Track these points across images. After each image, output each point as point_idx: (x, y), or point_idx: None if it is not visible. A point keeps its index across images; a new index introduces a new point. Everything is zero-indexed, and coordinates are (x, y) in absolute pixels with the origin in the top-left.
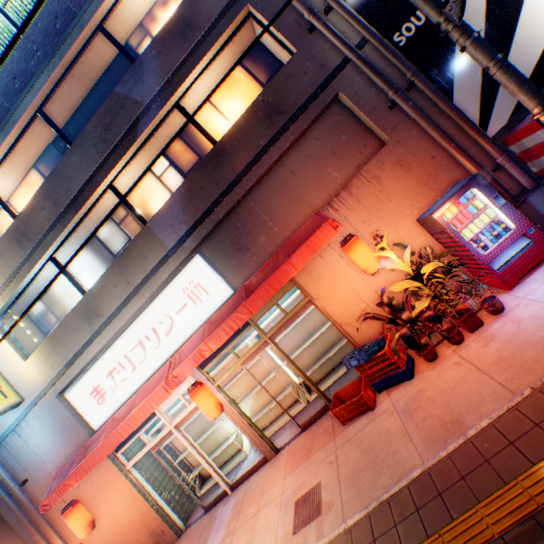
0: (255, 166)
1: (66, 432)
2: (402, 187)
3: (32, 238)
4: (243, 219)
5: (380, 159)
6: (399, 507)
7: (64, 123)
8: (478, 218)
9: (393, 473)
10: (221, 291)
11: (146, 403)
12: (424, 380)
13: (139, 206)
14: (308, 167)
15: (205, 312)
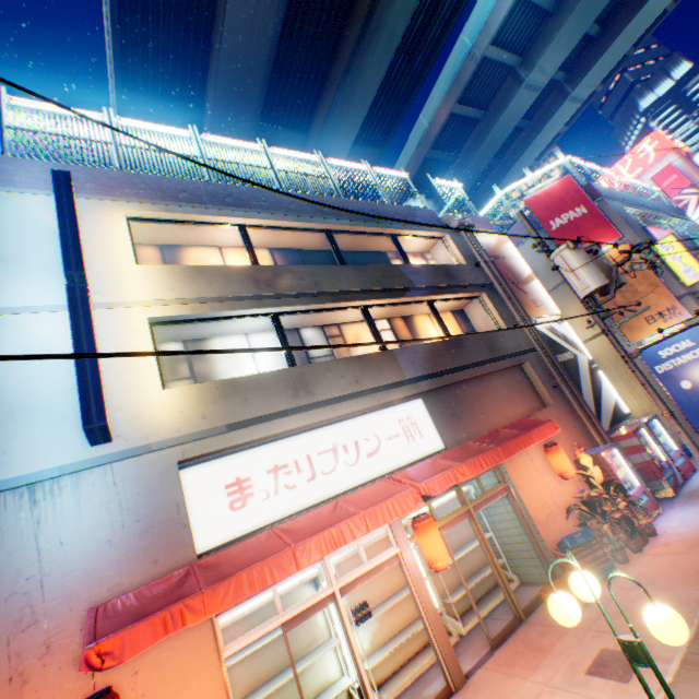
0: (479, 366)
1: (152, 531)
2: (562, 434)
3: (274, 287)
4: (459, 395)
5: (549, 410)
6: None
7: (318, 247)
8: (618, 470)
9: (687, 603)
10: (433, 440)
11: (386, 505)
12: (635, 569)
13: (356, 335)
14: (504, 389)
15: (414, 452)
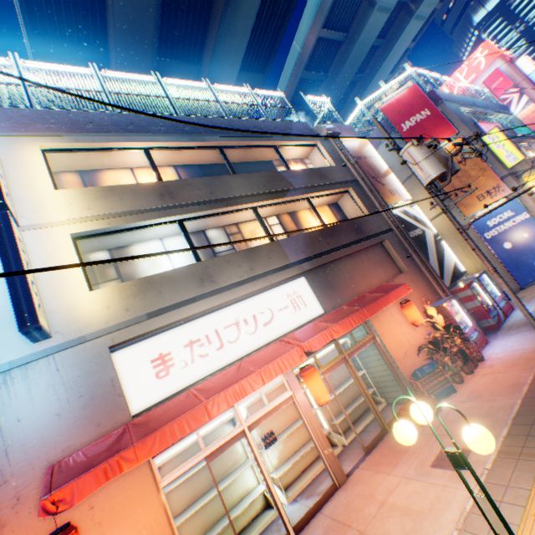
0: (349, 247)
1: (93, 402)
2: (415, 293)
3: (176, 199)
4: (334, 271)
5: (404, 275)
6: (528, 410)
7: (214, 161)
8: (456, 315)
9: (503, 409)
10: (315, 307)
11: (277, 362)
12: (468, 387)
13: (250, 231)
14: (369, 263)
15: (301, 318)
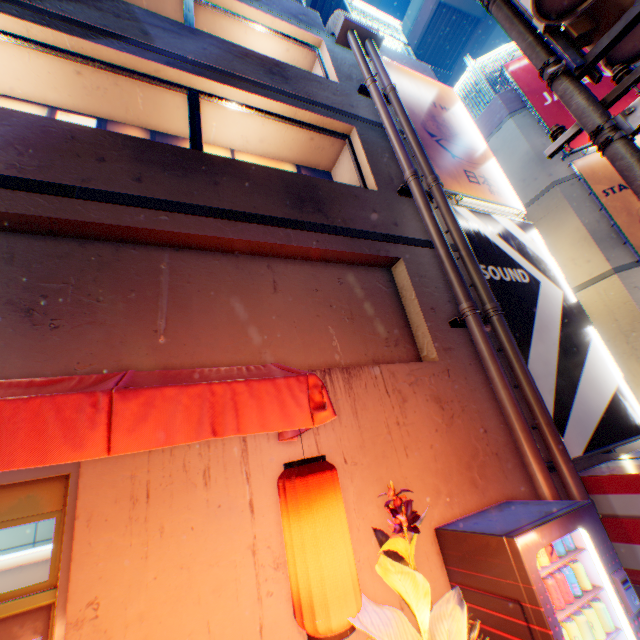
0: (231, 220)
1: None
2: (433, 442)
3: None
4: (117, 270)
5: (417, 372)
6: None
7: None
8: (584, 612)
9: None
10: None
11: None
12: None
13: None
14: (305, 299)
15: None
